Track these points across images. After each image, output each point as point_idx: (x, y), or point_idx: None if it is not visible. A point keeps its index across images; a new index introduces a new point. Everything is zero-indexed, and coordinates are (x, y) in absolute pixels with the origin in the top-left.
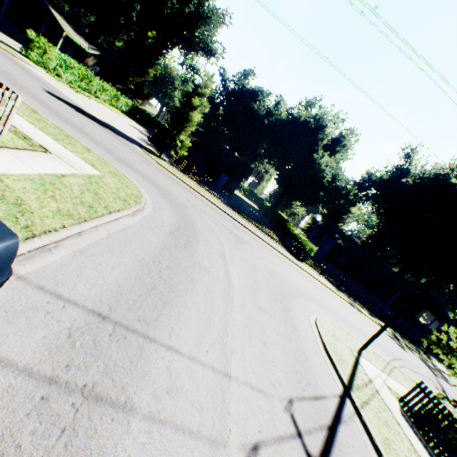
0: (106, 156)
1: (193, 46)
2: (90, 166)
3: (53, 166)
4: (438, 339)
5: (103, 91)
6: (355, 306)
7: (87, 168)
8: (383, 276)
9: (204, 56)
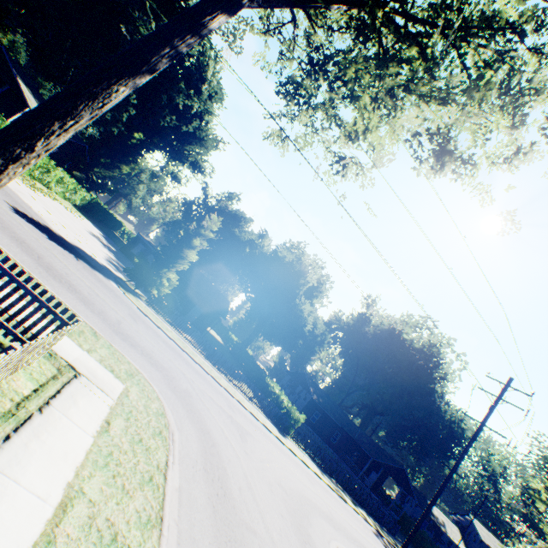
0: (106, 331)
1: (182, 157)
2: (112, 375)
3: (94, 406)
4: (403, 515)
5: (61, 183)
6: (341, 495)
7: (112, 381)
8: (354, 439)
9: (190, 169)
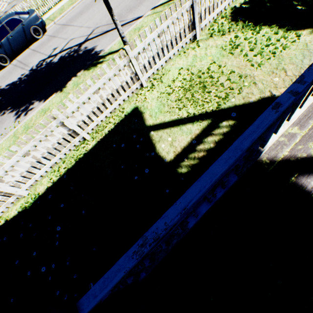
0: None
1: None
2: None
3: None
4: None
5: None
6: None
7: None
8: None
9: None
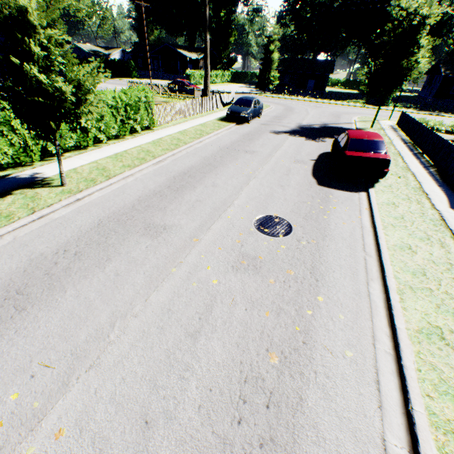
0: None
1: None
2: None
3: None
4: None
5: (217, 77)
6: (434, 115)
7: None
8: None
9: None
